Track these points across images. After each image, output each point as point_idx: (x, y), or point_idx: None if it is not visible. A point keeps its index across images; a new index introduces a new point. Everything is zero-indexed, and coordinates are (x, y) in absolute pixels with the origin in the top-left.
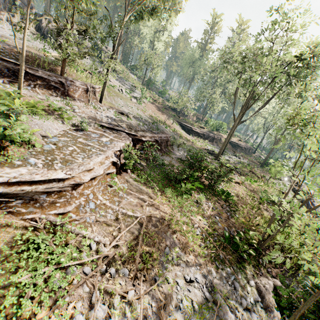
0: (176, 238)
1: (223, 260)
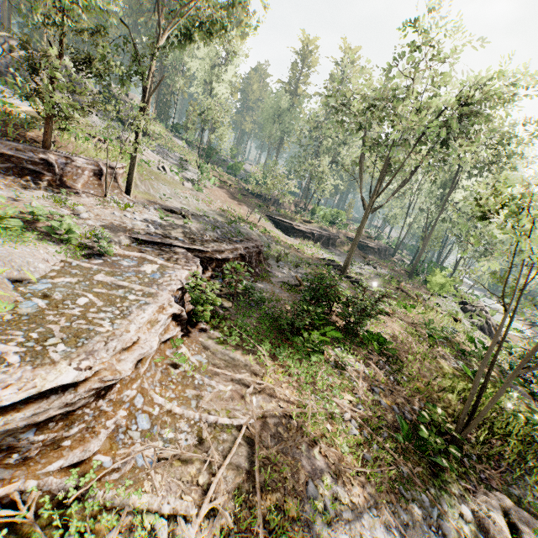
0: (321, 454)
1: (410, 479)
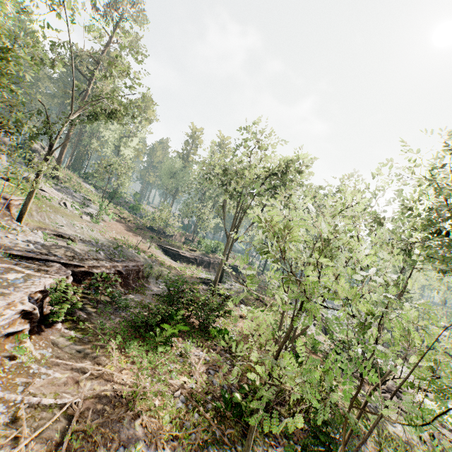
0: (141, 425)
1: (220, 439)
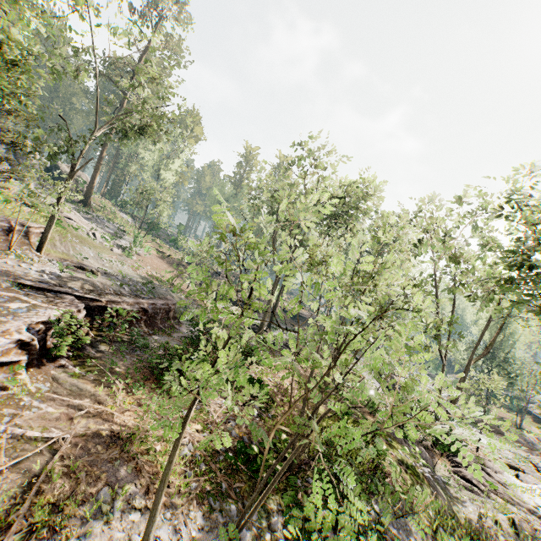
0: (135, 469)
1: (226, 492)
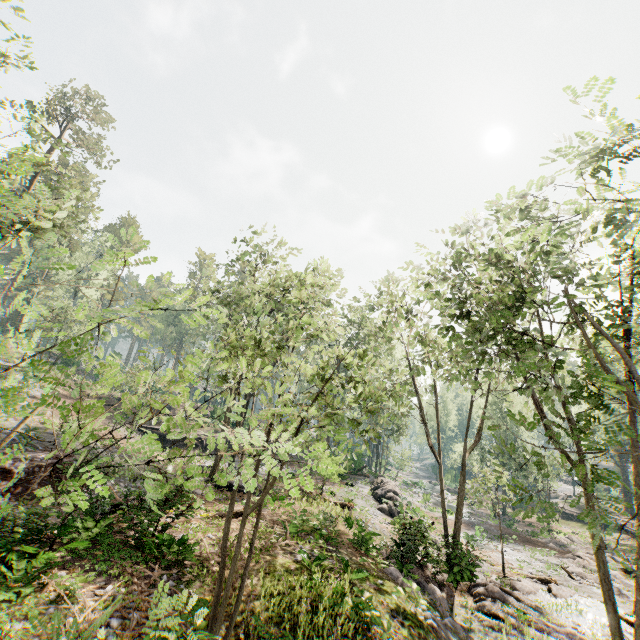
0: None
1: None
